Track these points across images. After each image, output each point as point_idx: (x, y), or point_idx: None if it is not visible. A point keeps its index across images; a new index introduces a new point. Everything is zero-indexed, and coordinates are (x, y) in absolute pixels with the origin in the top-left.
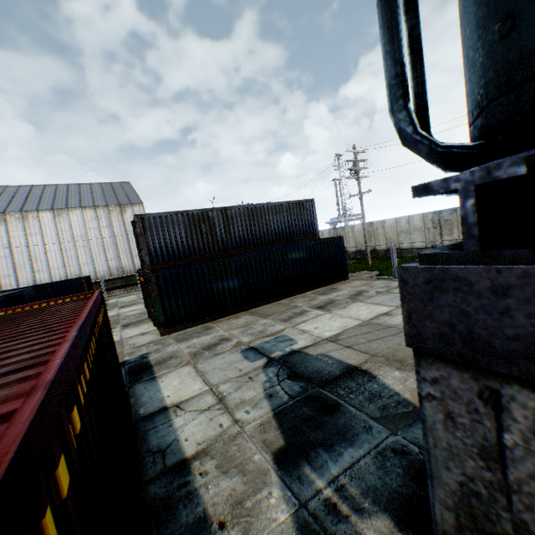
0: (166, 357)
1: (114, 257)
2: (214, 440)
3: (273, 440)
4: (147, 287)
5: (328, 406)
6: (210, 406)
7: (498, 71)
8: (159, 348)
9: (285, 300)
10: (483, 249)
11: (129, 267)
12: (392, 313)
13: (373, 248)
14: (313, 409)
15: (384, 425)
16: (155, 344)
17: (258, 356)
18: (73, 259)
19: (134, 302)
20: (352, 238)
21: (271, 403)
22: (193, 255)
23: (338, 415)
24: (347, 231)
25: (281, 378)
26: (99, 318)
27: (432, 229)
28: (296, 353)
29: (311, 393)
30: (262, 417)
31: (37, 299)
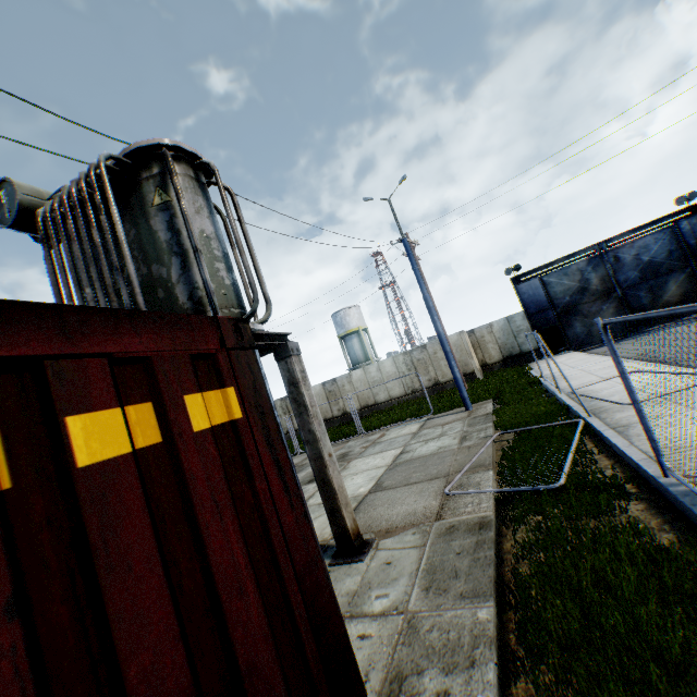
0: None
1: None
2: None
3: None
4: None
5: None
6: None
7: None
8: None
9: None
10: None
11: None
12: None
13: None
14: None
15: None
16: None
17: None
18: None
19: None
20: None
21: None
22: None
23: None
24: None
25: None
26: None
27: (284, 415)
28: None
29: None
30: None
31: None
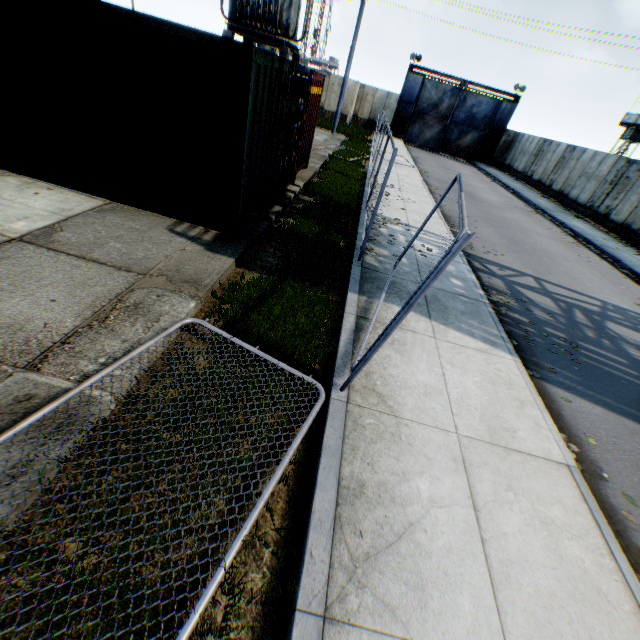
0: None
1: None
2: None
3: None
4: None
5: None
6: None
7: (232, 12)
8: None
9: None
10: (228, 31)
11: None
12: None
13: None
14: None
15: None
16: None
17: None
18: None
19: None
20: None
21: None
22: None
23: None
24: None
25: None
26: None
27: None
28: None
29: None
30: None
31: None
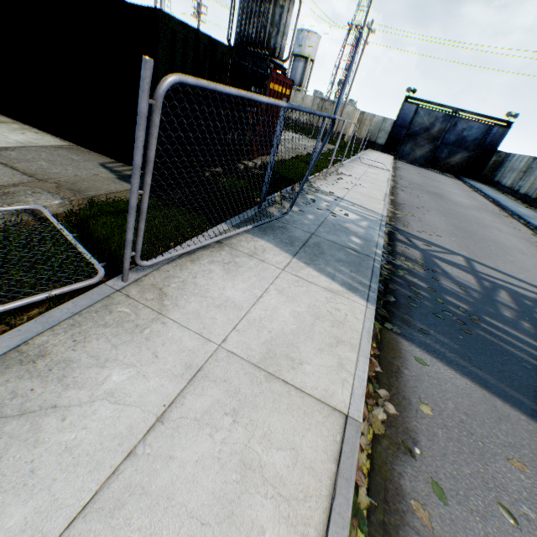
0: None
1: None
2: None
3: None
4: None
5: None
6: None
7: (235, 41)
8: None
9: None
10: None
11: None
12: None
13: None
14: None
15: None
16: None
17: None
18: None
19: None
20: None
21: None
22: None
23: None
24: None
25: None
26: None
27: None
28: None
29: None
30: None
31: None
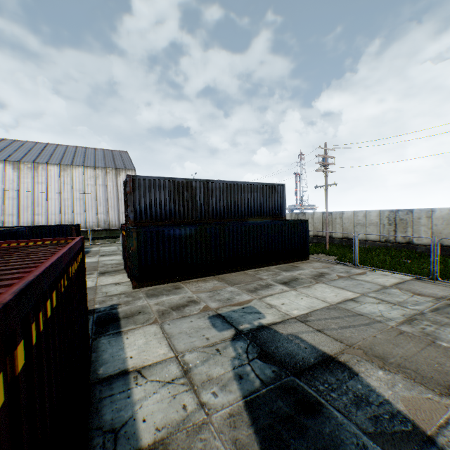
0: (135, 311)
1: (104, 211)
2: (176, 427)
3: (246, 441)
4: (127, 241)
5: (308, 404)
6: (174, 378)
7: None
8: (129, 300)
9: (250, 271)
10: None
11: (115, 222)
12: (358, 300)
13: (329, 235)
14: (290, 404)
15: (382, 446)
16: (126, 296)
17: (226, 325)
18: (69, 208)
19: (113, 252)
20: (311, 224)
21: (241, 387)
22: (173, 218)
23: (322, 420)
24: (307, 217)
25: (251, 356)
26: (73, 266)
27: (387, 225)
28: (265, 328)
29: (285, 381)
30: (231, 404)
31: (30, 238)
